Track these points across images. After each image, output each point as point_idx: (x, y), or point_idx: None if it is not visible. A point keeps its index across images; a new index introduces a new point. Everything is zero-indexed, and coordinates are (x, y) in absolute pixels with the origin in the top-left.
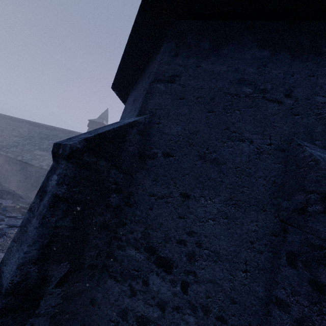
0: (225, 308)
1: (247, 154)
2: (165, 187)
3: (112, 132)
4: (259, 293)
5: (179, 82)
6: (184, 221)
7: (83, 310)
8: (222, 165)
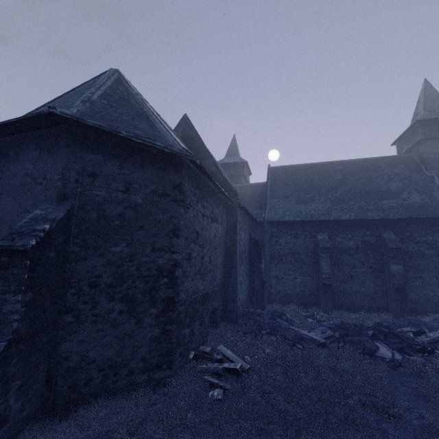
0: None
1: None
2: None
3: None
4: None
5: (0, 183)
6: None
7: None
8: None
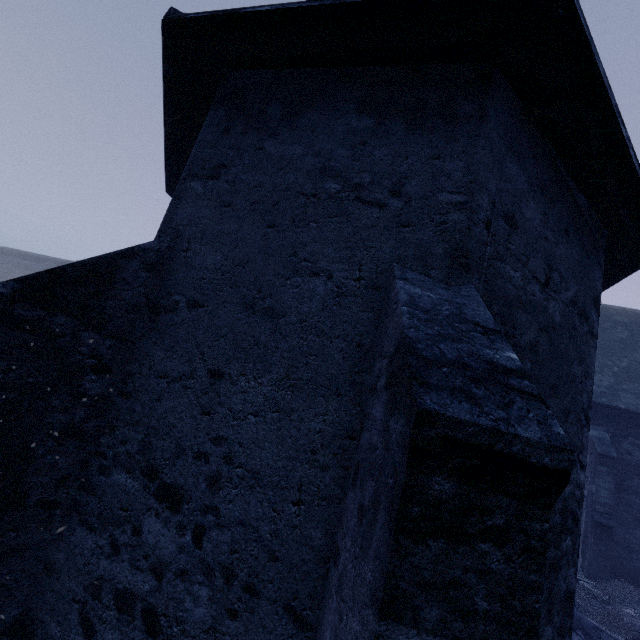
0: (259, 570)
1: (321, 298)
2: (185, 360)
3: (81, 266)
4: (315, 540)
5: (227, 177)
6: (209, 420)
7: (30, 583)
8: (280, 319)
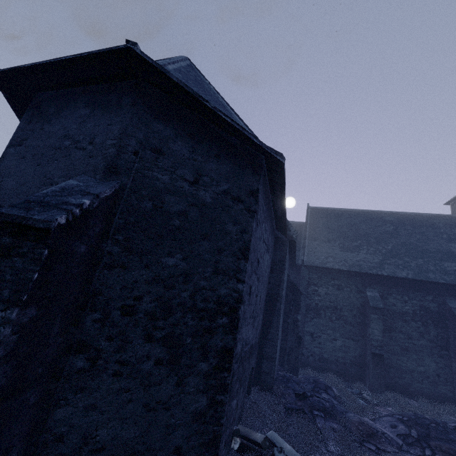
0: None
1: None
2: None
3: None
4: None
5: (25, 144)
6: None
7: None
8: None
